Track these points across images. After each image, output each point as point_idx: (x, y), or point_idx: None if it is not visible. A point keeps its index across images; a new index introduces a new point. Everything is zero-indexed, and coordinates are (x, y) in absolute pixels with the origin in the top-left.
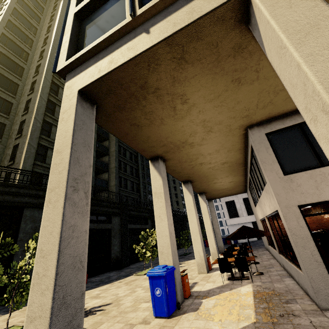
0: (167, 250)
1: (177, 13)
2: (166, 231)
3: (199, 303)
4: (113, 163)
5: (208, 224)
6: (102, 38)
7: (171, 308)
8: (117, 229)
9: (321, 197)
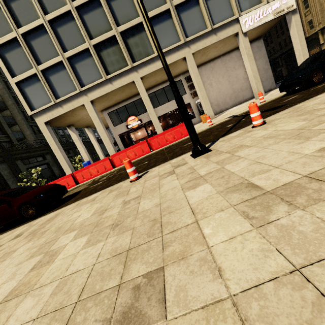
0: (86, 157)
1: (69, 104)
2: (84, 151)
3: None
4: (18, 116)
5: None
6: (45, 106)
7: None
8: (52, 162)
9: (122, 132)
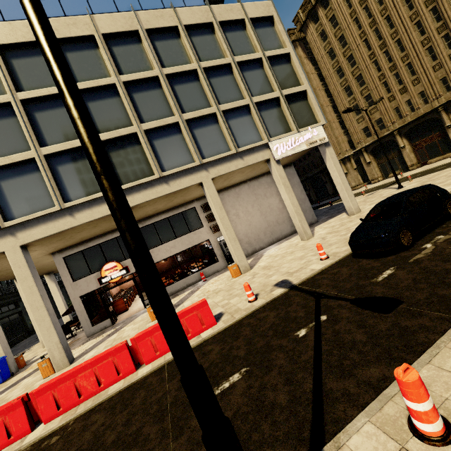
0: None
1: None
2: None
3: (30, 366)
4: None
5: (59, 301)
6: None
7: (6, 377)
8: None
9: (89, 290)
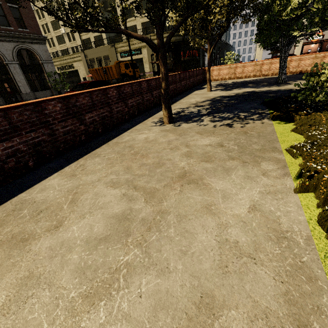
0: None
1: None
2: None
3: None
4: None
5: None
6: None
7: None
8: None
9: None
